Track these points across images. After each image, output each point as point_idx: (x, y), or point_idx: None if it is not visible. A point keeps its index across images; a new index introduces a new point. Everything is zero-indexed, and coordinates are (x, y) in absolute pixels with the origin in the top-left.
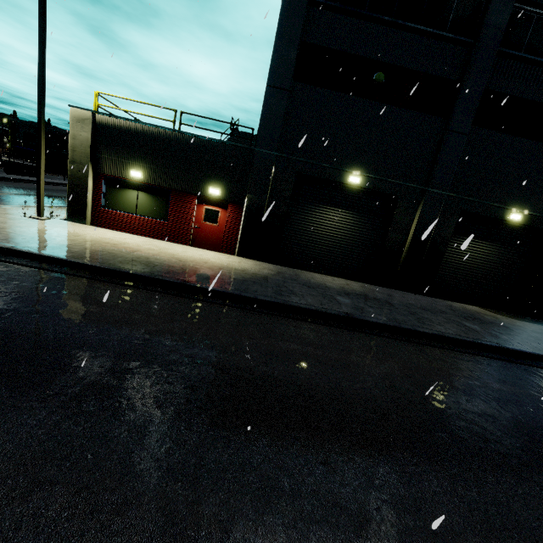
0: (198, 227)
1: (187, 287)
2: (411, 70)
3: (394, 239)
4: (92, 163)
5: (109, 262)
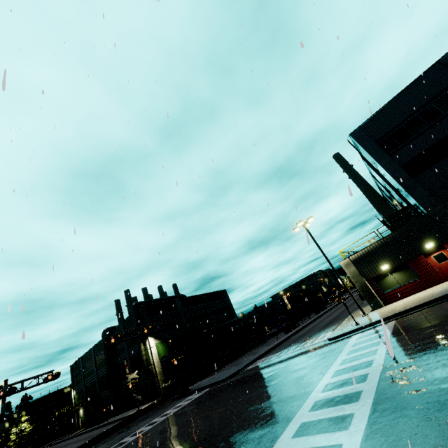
0: (439, 269)
1: None
2: None
3: None
4: (362, 277)
5: (435, 297)
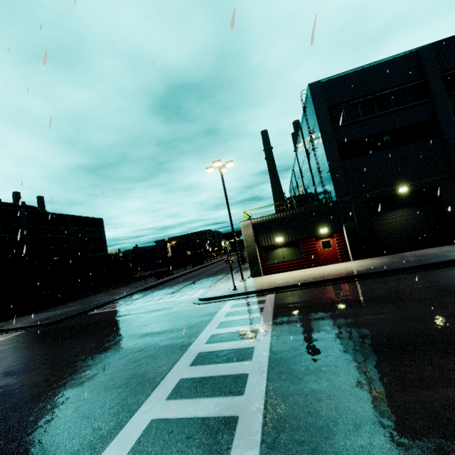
0: (321, 254)
1: (367, 274)
2: (402, 127)
3: (451, 210)
4: (256, 243)
5: (317, 279)
